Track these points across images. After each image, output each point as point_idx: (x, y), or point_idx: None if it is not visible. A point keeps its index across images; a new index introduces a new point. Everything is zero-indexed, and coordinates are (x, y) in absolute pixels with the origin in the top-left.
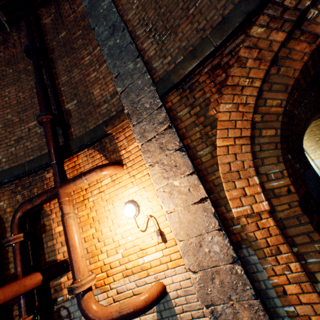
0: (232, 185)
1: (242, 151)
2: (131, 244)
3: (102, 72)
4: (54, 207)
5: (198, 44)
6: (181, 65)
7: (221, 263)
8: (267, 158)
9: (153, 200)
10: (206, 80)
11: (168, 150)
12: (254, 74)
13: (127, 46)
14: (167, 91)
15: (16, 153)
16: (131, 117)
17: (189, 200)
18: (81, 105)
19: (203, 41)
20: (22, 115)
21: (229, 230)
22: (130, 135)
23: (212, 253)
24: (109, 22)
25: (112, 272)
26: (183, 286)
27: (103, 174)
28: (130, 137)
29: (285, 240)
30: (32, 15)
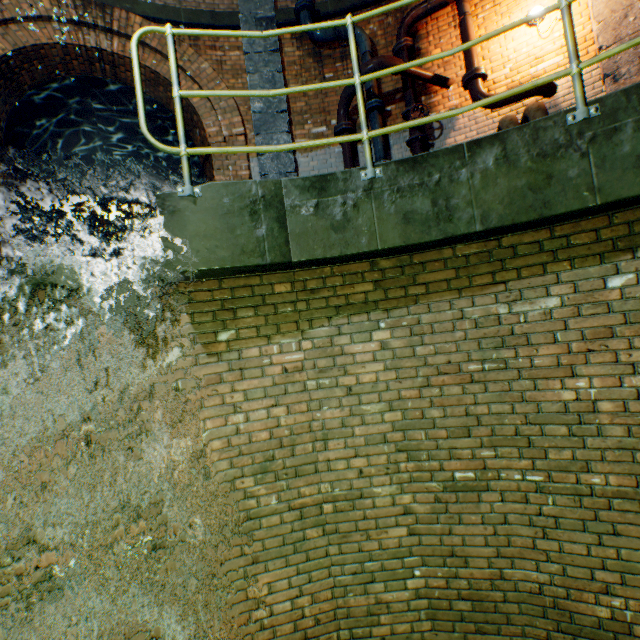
0: None
1: None
2: (524, 57)
3: None
4: (431, 30)
5: None
6: None
7: None
8: None
9: None
10: None
11: None
12: None
13: None
14: None
15: None
16: None
17: None
18: None
19: None
20: None
21: None
22: None
23: (636, 21)
24: None
25: (494, 88)
26: None
27: None
28: None
29: None
30: None
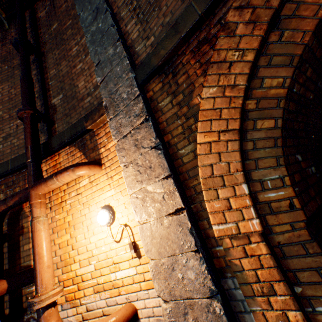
0: (214, 194)
1: (228, 149)
2: (104, 256)
3: (87, 63)
4: None
5: (181, 15)
6: (162, 44)
7: (196, 296)
8: (263, 159)
9: (129, 206)
10: (190, 60)
11: (143, 148)
12: (245, 44)
13: (108, 30)
14: (147, 78)
15: (3, 150)
16: (108, 110)
17: (163, 210)
18: (66, 100)
19: (187, 11)
20: (12, 111)
21: (211, 252)
22: (110, 131)
23: (186, 280)
24: (93, 5)
25: (83, 286)
26: (156, 313)
27: (75, 175)
28: (110, 133)
29: (282, 276)
30: (29, 10)
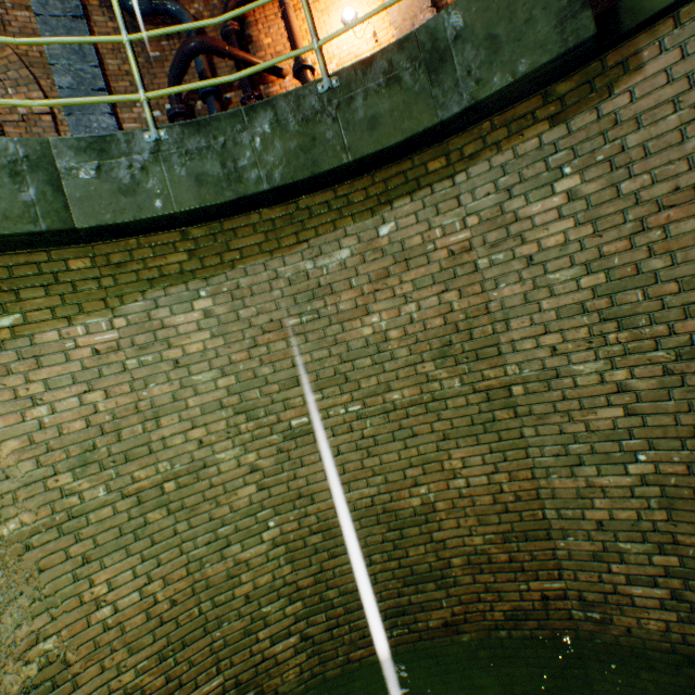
0: None
1: None
2: (346, 55)
3: None
4: (260, 18)
5: None
6: None
7: None
8: None
9: (373, 6)
10: None
11: None
12: None
13: None
14: None
15: None
16: None
17: None
18: None
19: None
20: None
21: None
22: None
23: None
24: None
25: None
26: None
27: None
28: None
29: None
30: None
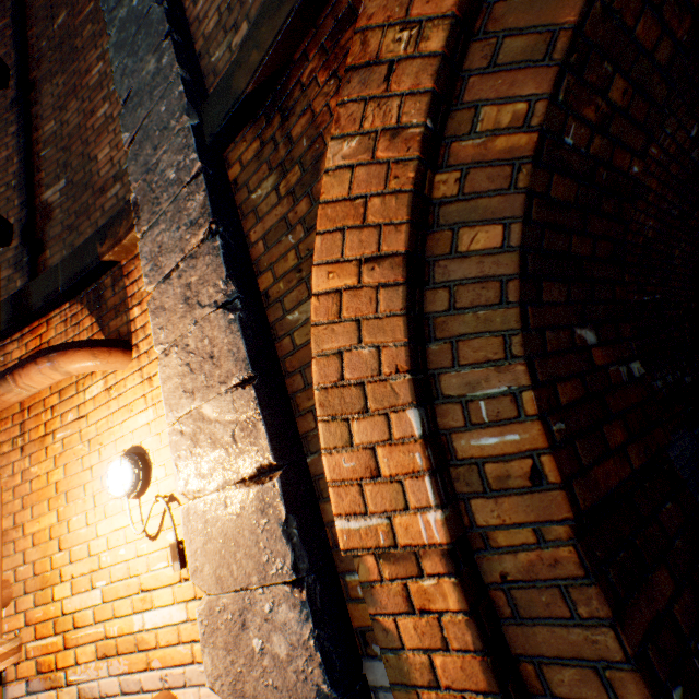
0: (344, 433)
1: (378, 310)
2: (123, 570)
3: (119, 101)
4: None
5: None
6: (255, 35)
7: None
8: (471, 338)
9: None
10: (318, 74)
11: (200, 307)
12: (426, 5)
13: (149, 12)
14: (226, 128)
15: None
16: (140, 213)
17: (231, 470)
18: (73, 192)
19: None
20: None
21: (345, 584)
22: None
23: (268, 659)
24: None
25: (76, 639)
26: None
27: (59, 372)
28: None
29: (494, 682)
30: None
